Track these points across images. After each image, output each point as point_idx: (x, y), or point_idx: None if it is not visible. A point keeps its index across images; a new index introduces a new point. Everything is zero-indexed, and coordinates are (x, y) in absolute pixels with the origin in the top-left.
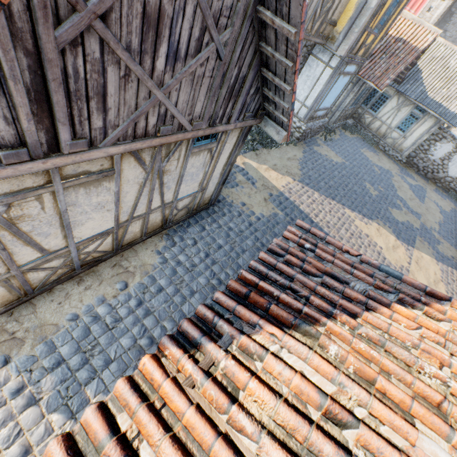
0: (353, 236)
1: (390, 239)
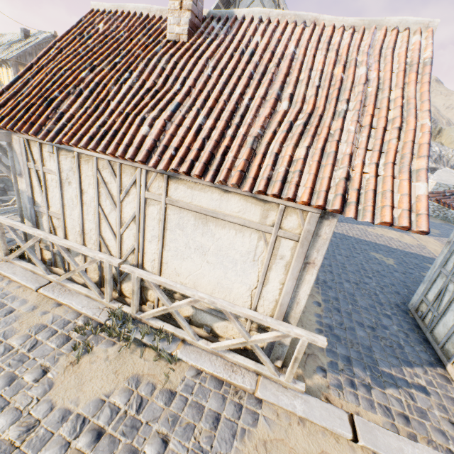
0: (377, 237)
1: (394, 233)
